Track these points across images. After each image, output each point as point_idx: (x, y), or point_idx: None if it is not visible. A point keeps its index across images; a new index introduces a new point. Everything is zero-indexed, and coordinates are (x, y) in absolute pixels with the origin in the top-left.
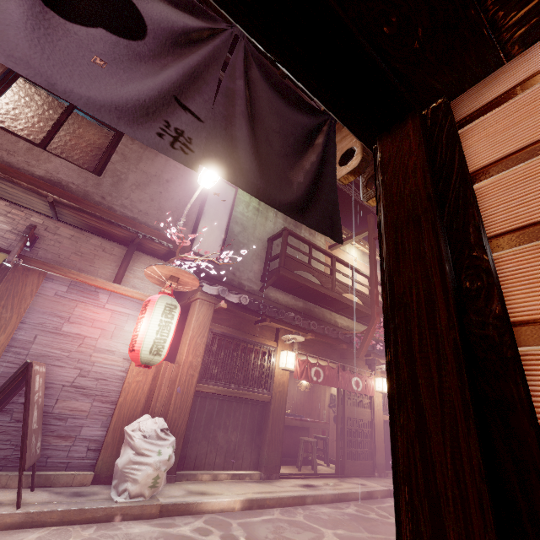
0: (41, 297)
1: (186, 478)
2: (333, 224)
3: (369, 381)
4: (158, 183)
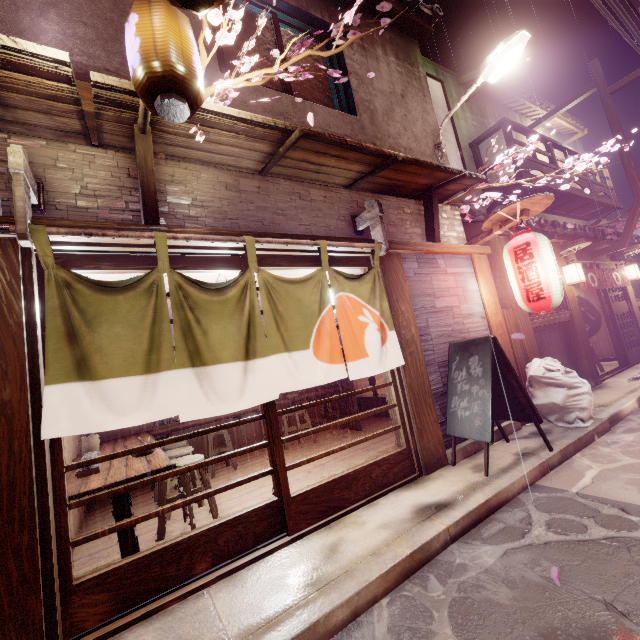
0: (408, 280)
1: None
2: None
3: (622, 273)
4: (397, 103)
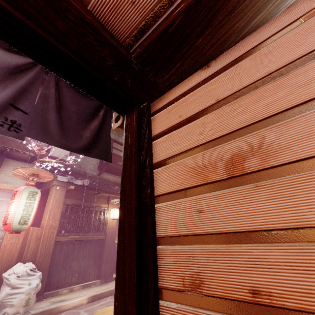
0: None
1: (51, 295)
2: (107, 153)
3: None
4: None
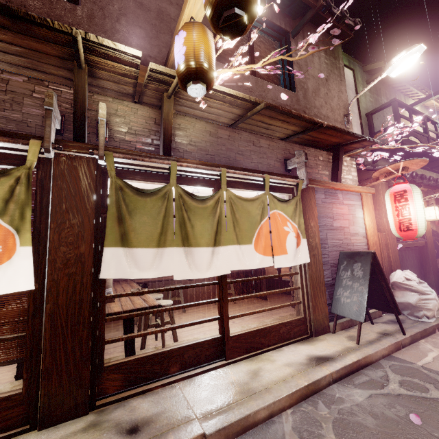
0: (317, 206)
1: None
2: None
3: None
4: (322, 85)
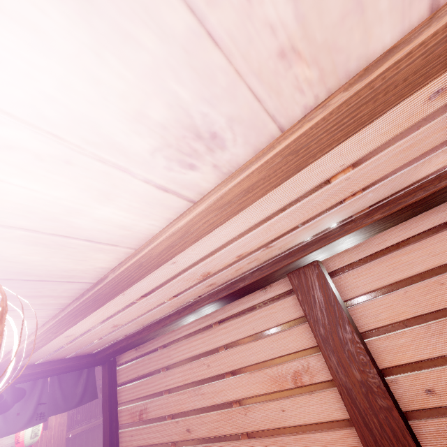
0: None
1: None
2: (94, 393)
3: None
4: None
